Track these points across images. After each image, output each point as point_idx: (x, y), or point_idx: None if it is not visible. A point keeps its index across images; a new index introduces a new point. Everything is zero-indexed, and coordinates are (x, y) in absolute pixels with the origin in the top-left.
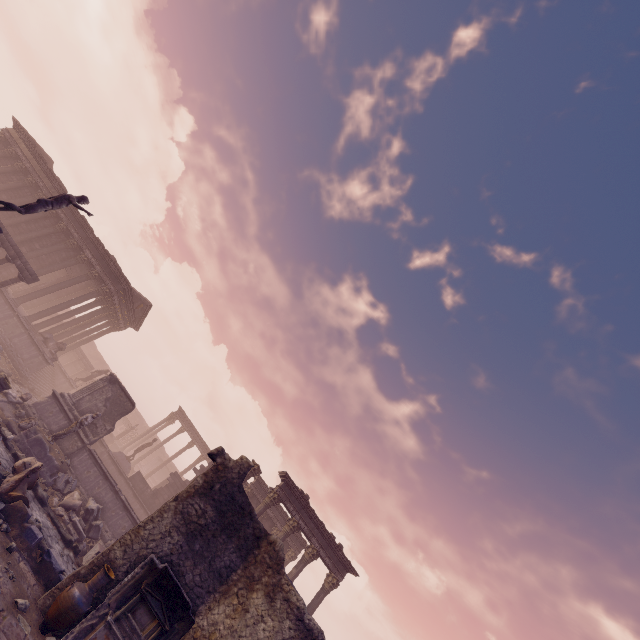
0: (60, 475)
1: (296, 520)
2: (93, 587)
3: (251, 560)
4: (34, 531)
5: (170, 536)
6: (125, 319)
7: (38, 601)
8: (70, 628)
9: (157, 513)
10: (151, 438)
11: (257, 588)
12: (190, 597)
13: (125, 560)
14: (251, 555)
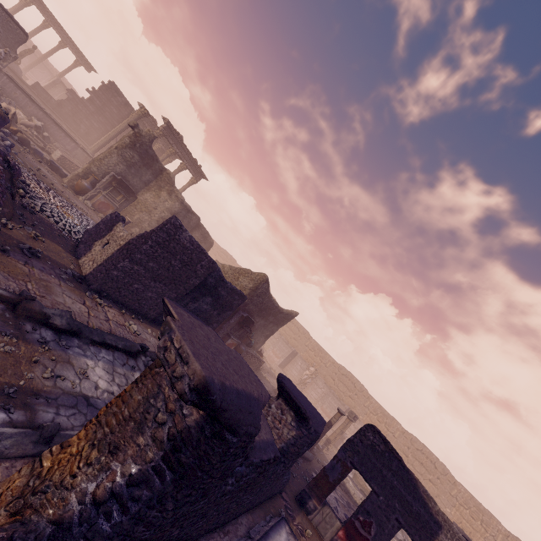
0: (3, 99)
1: (175, 149)
2: (91, 182)
3: (159, 179)
4: (39, 151)
5: (119, 166)
6: None
7: (65, 183)
8: (85, 194)
9: (108, 154)
10: None
11: (163, 190)
12: (133, 189)
13: (99, 173)
14: (159, 177)
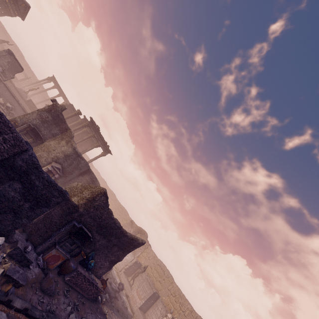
0: None
1: (93, 134)
2: None
3: (64, 134)
4: None
5: (36, 120)
6: (14, 10)
7: None
8: None
9: (31, 112)
10: (40, 86)
11: (64, 140)
12: (43, 137)
13: (21, 122)
14: (64, 133)
